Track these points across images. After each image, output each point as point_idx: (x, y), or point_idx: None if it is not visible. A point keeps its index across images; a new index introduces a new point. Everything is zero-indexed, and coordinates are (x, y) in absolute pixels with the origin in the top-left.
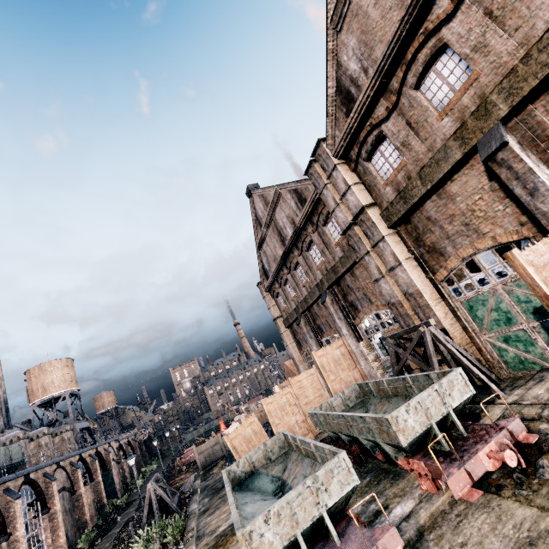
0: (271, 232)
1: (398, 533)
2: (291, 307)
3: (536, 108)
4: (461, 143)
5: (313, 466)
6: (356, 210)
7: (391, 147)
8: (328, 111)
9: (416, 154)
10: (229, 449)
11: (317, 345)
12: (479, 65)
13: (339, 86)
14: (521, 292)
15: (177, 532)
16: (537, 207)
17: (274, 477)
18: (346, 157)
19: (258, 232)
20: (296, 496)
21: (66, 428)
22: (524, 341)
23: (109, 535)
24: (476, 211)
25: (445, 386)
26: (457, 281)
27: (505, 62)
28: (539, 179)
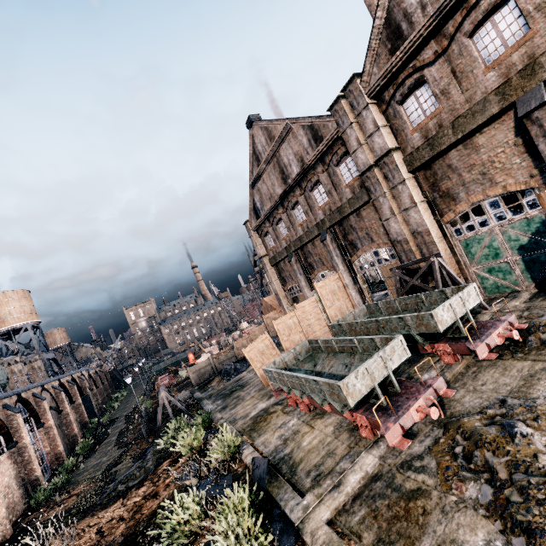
0: (271, 168)
1: (444, 380)
2: (280, 246)
3: None
4: (501, 99)
5: (351, 356)
6: (381, 152)
7: (428, 94)
8: (370, 44)
9: (453, 104)
10: (225, 367)
11: (306, 281)
12: (538, 25)
13: (388, 18)
14: (513, 232)
15: (206, 422)
16: None
17: (307, 371)
18: (379, 97)
19: (254, 168)
20: (373, 362)
21: (35, 358)
22: (504, 271)
23: (106, 442)
24: (495, 162)
25: (465, 295)
26: (461, 223)
27: None
28: None
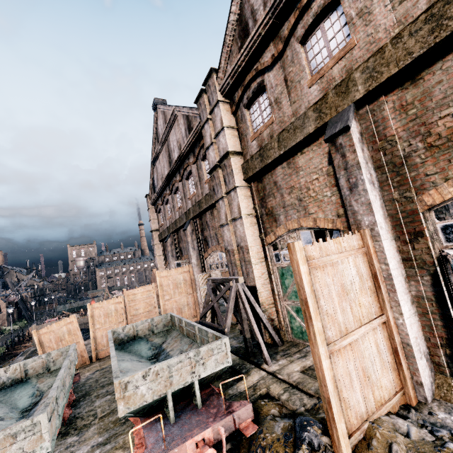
0: (164, 151)
1: None
2: (166, 225)
3: (387, 102)
4: (318, 116)
5: None
6: (223, 153)
7: (268, 101)
8: (226, 39)
9: (283, 115)
10: None
11: None
12: (358, 34)
13: (241, 14)
14: None
15: None
16: (351, 203)
17: (38, 390)
18: (231, 97)
19: (155, 148)
20: None
21: None
22: None
23: None
24: (310, 190)
25: (203, 354)
26: (280, 248)
27: (380, 38)
28: (362, 176)
